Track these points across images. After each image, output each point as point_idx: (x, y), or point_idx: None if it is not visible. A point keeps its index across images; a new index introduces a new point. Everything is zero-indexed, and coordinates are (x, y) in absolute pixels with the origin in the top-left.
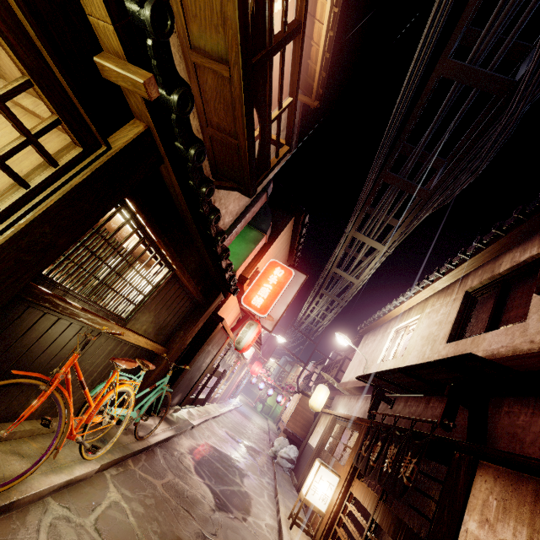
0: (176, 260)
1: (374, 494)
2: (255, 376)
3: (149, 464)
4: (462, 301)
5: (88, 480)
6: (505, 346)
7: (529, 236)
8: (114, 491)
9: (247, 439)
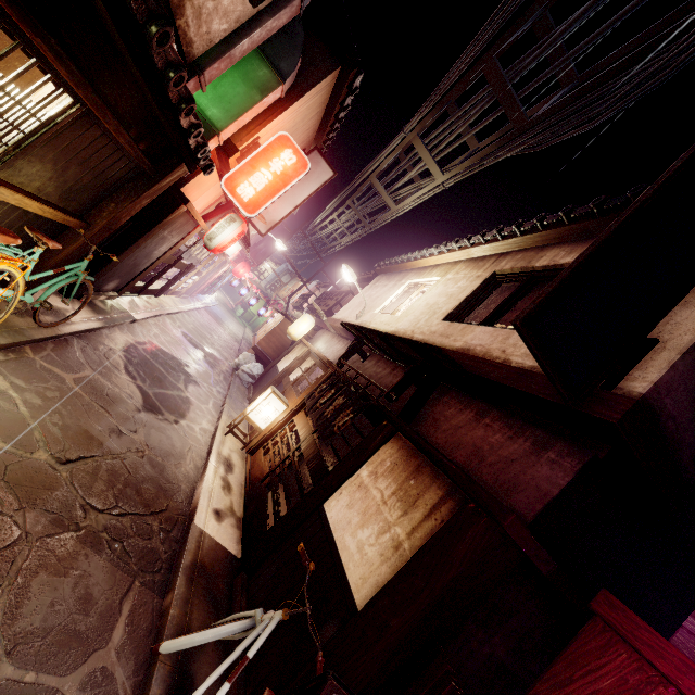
0: (85, 88)
1: (311, 428)
2: (238, 279)
3: (58, 355)
4: (484, 282)
5: None
6: (483, 346)
7: (587, 237)
8: None
9: (210, 345)
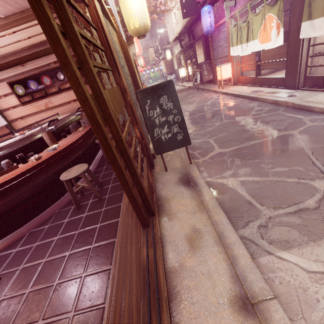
0: None
1: (190, 63)
2: (143, 72)
3: None
4: None
5: None
6: None
7: None
8: None
9: None
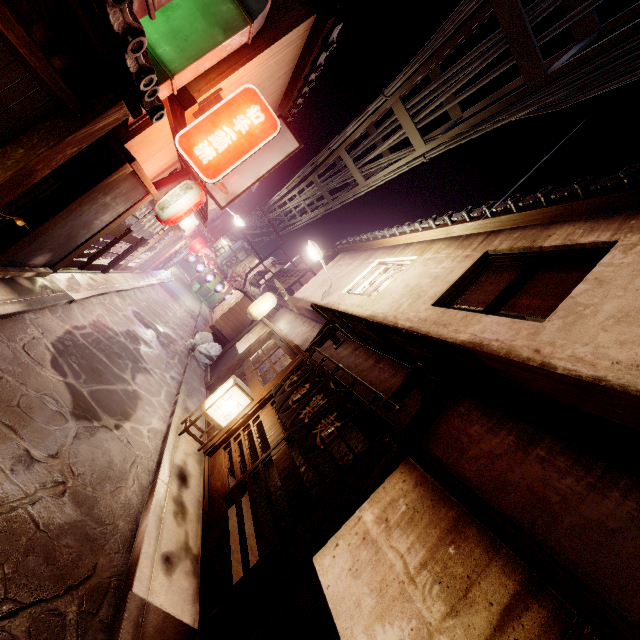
0: None
1: (281, 429)
2: (194, 255)
3: None
4: (476, 263)
5: None
6: (501, 341)
7: (609, 213)
8: None
9: (164, 323)
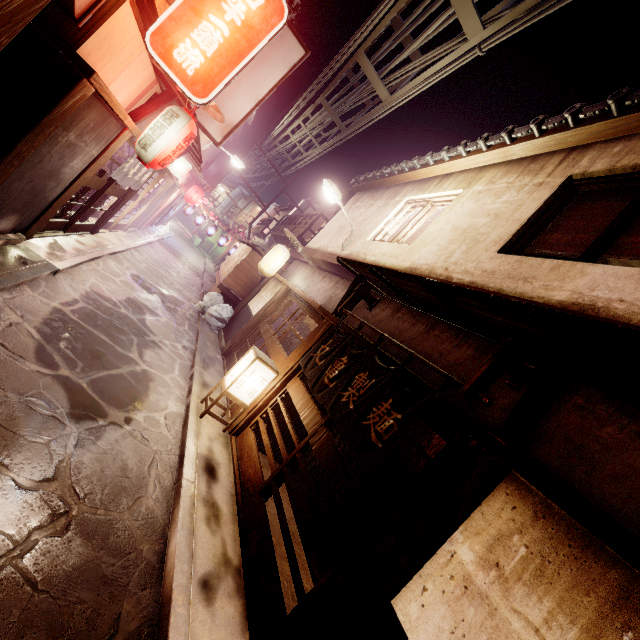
0: None
1: (316, 410)
2: (191, 206)
3: None
4: (555, 192)
5: None
6: (630, 302)
7: None
8: None
9: (168, 286)
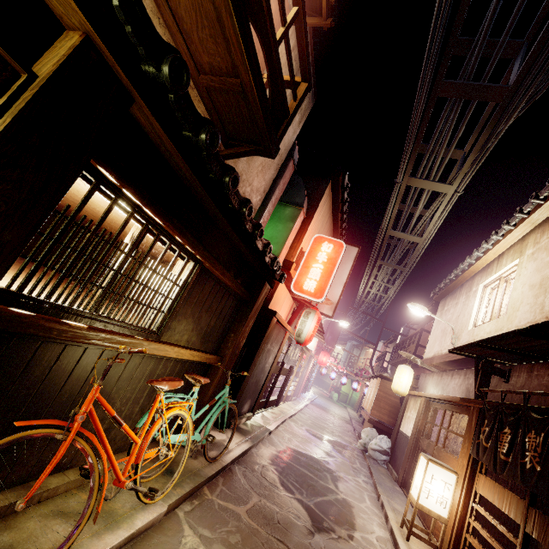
0: (199, 248)
1: (515, 497)
2: (324, 367)
3: (228, 488)
4: None
5: (157, 526)
6: None
7: None
8: (190, 534)
9: (330, 433)
